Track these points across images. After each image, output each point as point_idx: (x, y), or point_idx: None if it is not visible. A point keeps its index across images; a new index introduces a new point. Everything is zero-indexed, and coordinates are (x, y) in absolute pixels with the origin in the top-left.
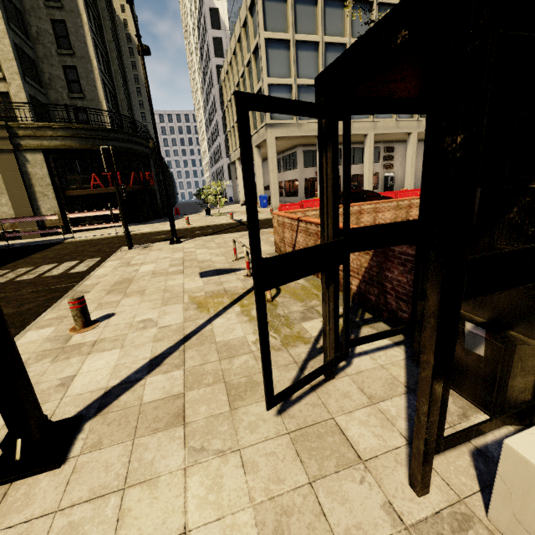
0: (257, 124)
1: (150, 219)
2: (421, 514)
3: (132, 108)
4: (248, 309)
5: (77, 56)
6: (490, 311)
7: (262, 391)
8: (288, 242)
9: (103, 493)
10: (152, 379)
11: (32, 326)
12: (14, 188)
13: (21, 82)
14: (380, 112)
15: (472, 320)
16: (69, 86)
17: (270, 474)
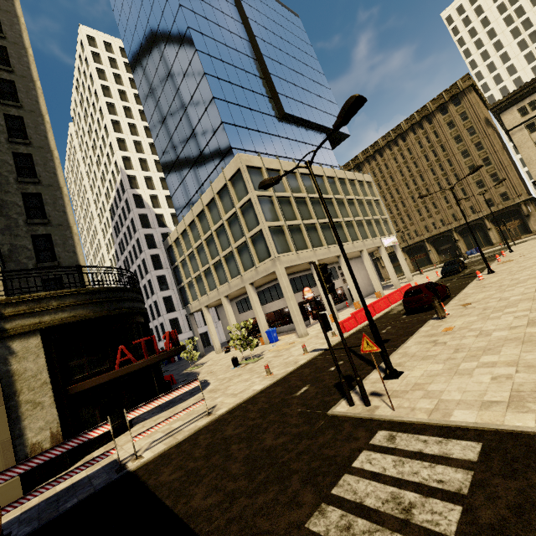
0: (255, 261)
1: None
2: None
3: None
4: None
5: (52, 224)
6: None
7: None
8: None
9: None
10: None
11: None
12: None
13: None
14: None
15: None
16: (37, 255)
17: None
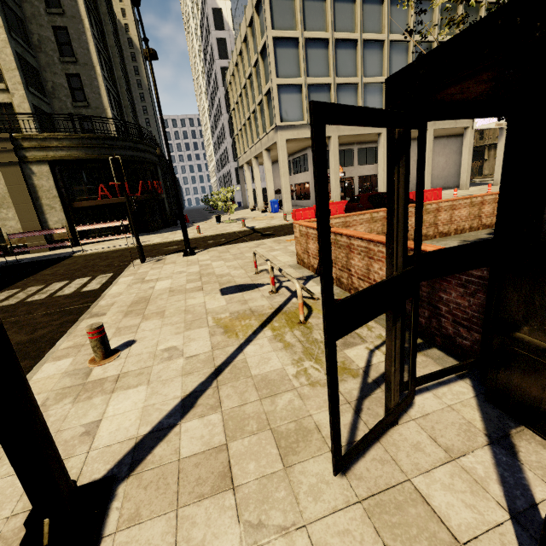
0: (266, 126)
1: (159, 228)
2: None
3: (136, 114)
4: (281, 333)
5: (80, 63)
6: None
7: (317, 442)
8: (313, 254)
9: None
10: (187, 425)
11: (48, 357)
12: (21, 201)
13: (24, 92)
14: (458, 117)
15: None
16: (73, 94)
17: None
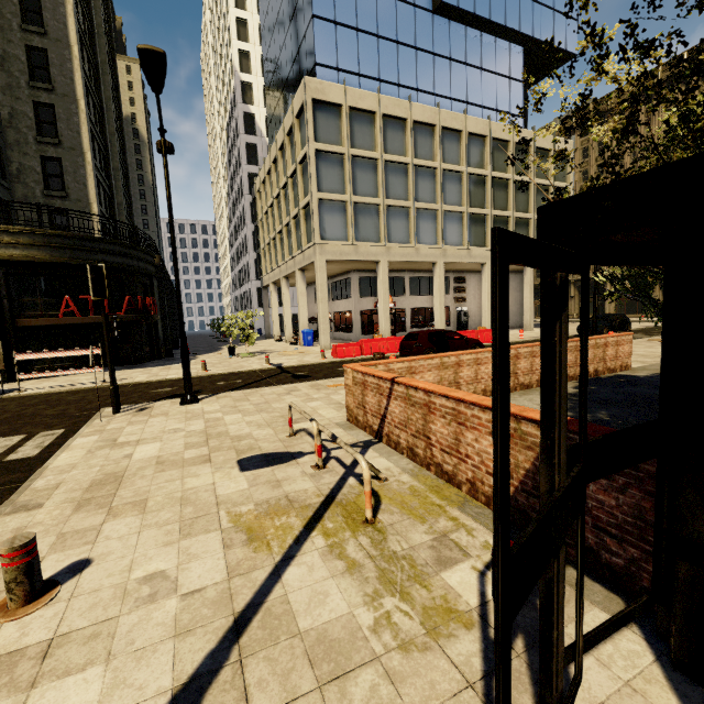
0: (302, 243)
1: (146, 360)
2: None
3: (132, 213)
4: (339, 542)
5: (64, 146)
6: None
7: None
8: (373, 410)
9: None
10: None
11: None
12: None
13: None
14: (617, 262)
15: None
16: (47, 181)
17: None
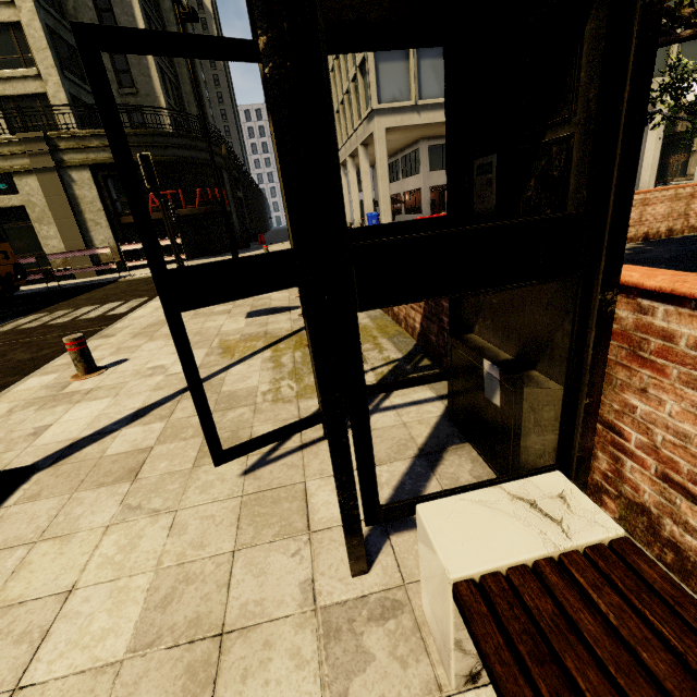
0: (361, 111)
1: (226, 250)
2: (343, 596)
3: (204, 103)
4: (280, 355)
5: None
6: (516, 343)
7: None
8: None
9: (14, 545)
10: (128, 430)
11: (37, 372)
12: (62, 216)
13: (59, 78)
14: (361, 48)
15: (494, 357)
16: (119, 79)
17: (195, 538)
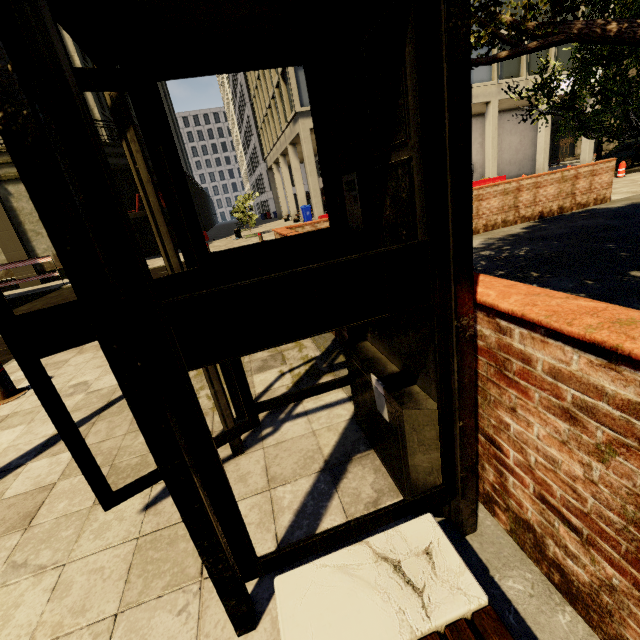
0: (286, 114)
1: None
2: None
3: None
4: None
5: None
6: (399, 357)
7: None
8: None
9: None
10: (33, 464)
11: None
12: (1, 229)
13: None
14: (216, 70)
15: (381, 371)
16: None
17: (77, 601)
